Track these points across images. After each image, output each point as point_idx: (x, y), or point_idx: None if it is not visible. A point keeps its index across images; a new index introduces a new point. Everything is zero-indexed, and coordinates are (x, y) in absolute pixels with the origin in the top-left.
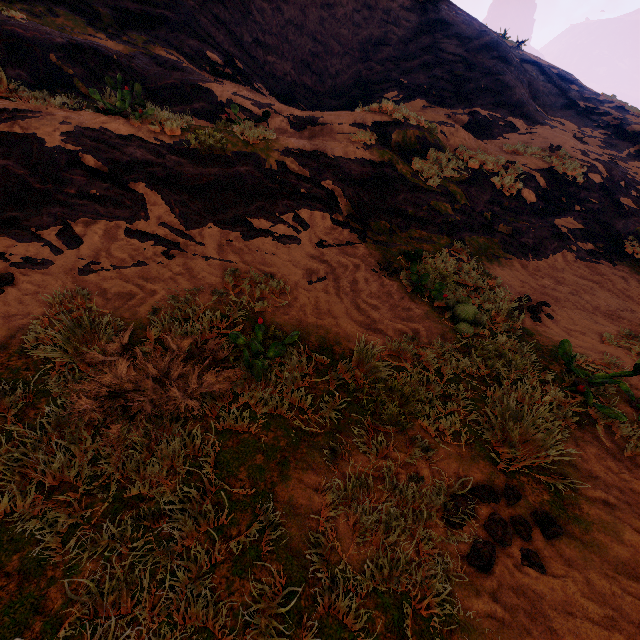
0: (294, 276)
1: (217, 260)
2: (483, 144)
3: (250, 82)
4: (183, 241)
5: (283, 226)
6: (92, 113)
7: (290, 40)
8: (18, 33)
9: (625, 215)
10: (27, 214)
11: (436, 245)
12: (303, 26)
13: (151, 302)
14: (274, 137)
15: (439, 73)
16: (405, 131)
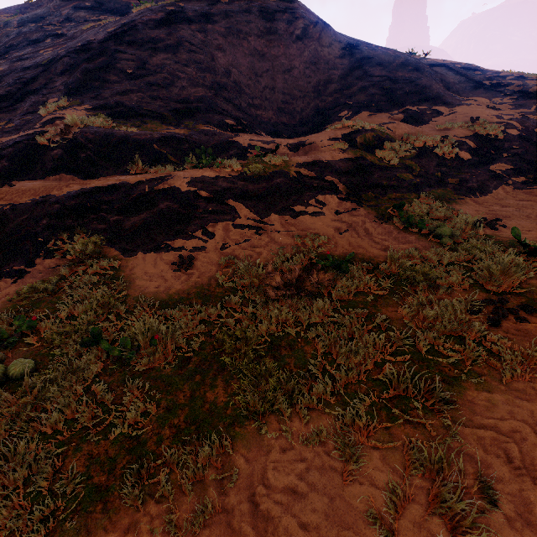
0: (330, 232)
1: (284, 231)
2: (419, 129)
3: (253, 130)
4: (262, 225)
5: (311, 207)
6: (193, 169)
7: (268, 98)
8: (138, 138)
9: None
10: (184, 226)
11: (409, 200)
12: (274, 87)
13: (262, 257)
14: (288, 159)
15: (373, 91)
16: (364, 135)
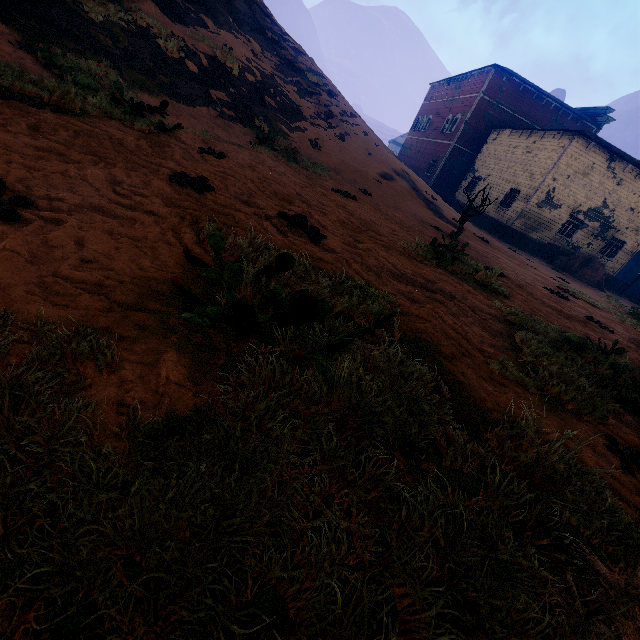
0: None
1: None
2: (170, 23)
3: None
4: None
5: None
6: None
7: None
8: None
9: (265, 107)
10: None
11: (88, 58)
12: None
13: None
14: None
15: None
16: None
